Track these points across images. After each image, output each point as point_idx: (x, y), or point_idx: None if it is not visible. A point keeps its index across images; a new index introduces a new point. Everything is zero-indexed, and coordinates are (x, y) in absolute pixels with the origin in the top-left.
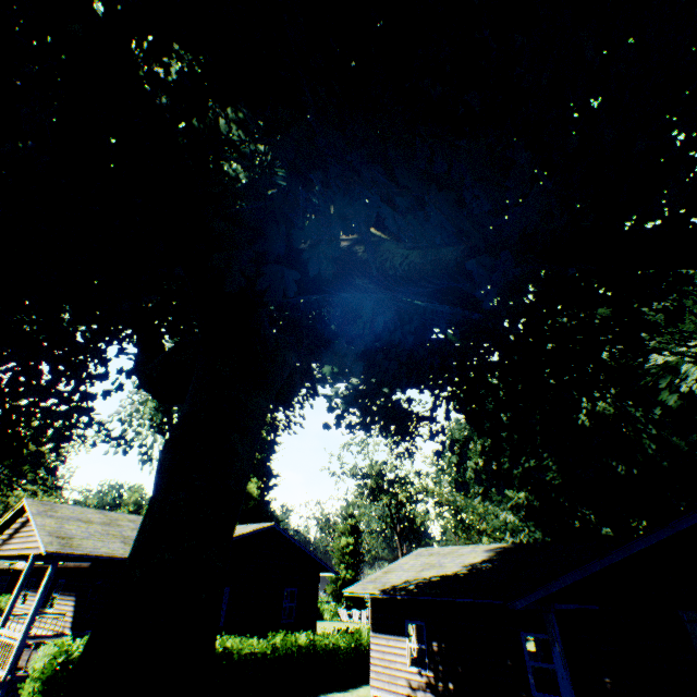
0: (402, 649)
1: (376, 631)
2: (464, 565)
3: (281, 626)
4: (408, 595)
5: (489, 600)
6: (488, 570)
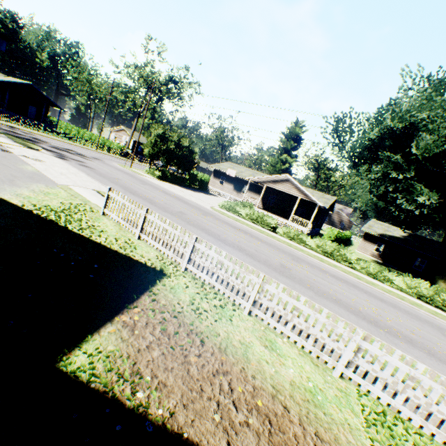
0: (372, 247)
1: (364, 240)
2: (400, 235)
3: (321, 225)
4: (389, 240)
5: (418, 251)
6: (411, 241)
